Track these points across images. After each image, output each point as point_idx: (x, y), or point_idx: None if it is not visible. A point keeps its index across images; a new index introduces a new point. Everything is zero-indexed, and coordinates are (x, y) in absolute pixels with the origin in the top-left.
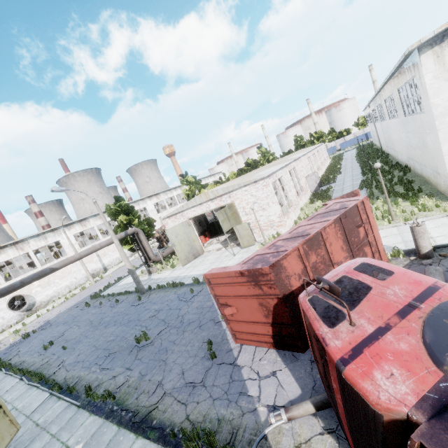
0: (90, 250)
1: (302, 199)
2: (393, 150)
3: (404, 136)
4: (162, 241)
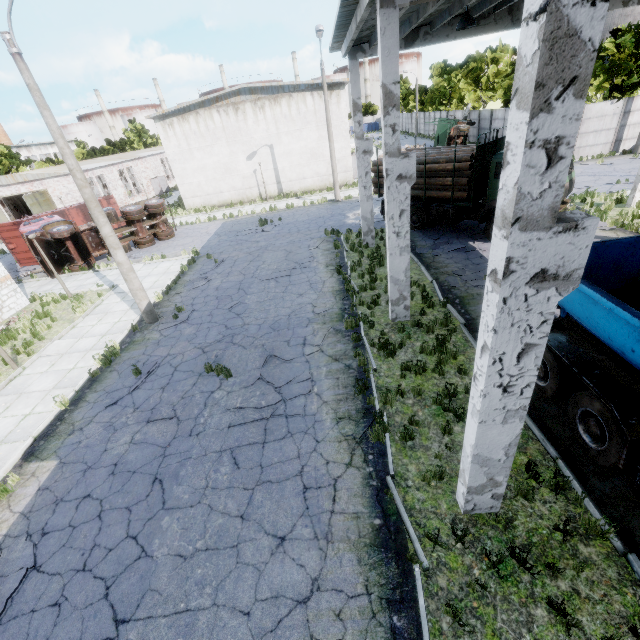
0: None
1: (137, 200)
2: None
3: None
4: None
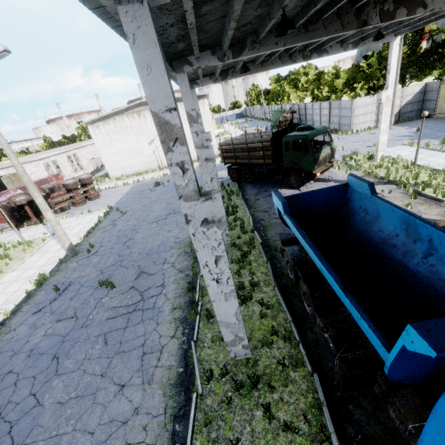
0: None
1: (80, 174)
2: None
3: None
4: None
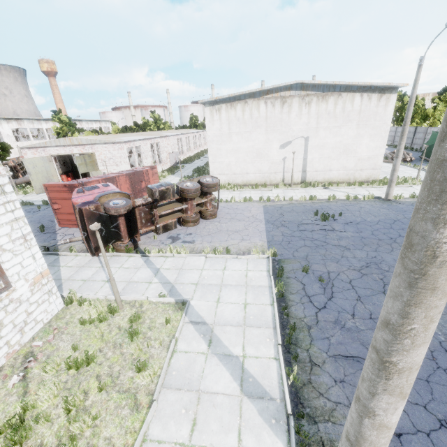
0: None
1: (158, 168)
2: None
3: None
4: (17, 172)
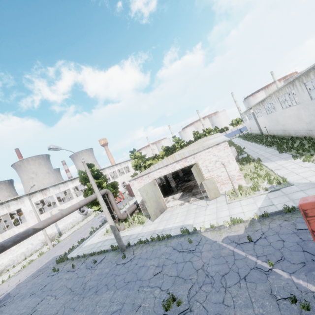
0: (71, 209)
1: None
2: (283, 131)
3: (306, 115)
4: None
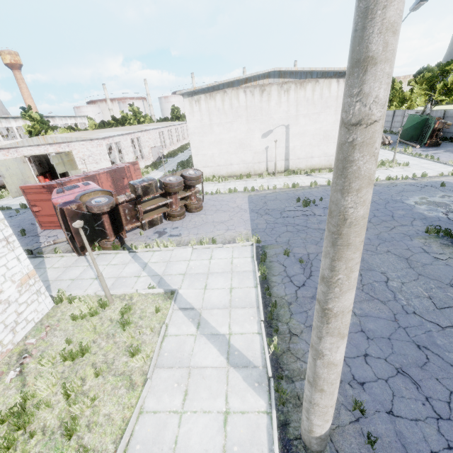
0: None
1: (141, 164)
2: None
3: None
4: None
